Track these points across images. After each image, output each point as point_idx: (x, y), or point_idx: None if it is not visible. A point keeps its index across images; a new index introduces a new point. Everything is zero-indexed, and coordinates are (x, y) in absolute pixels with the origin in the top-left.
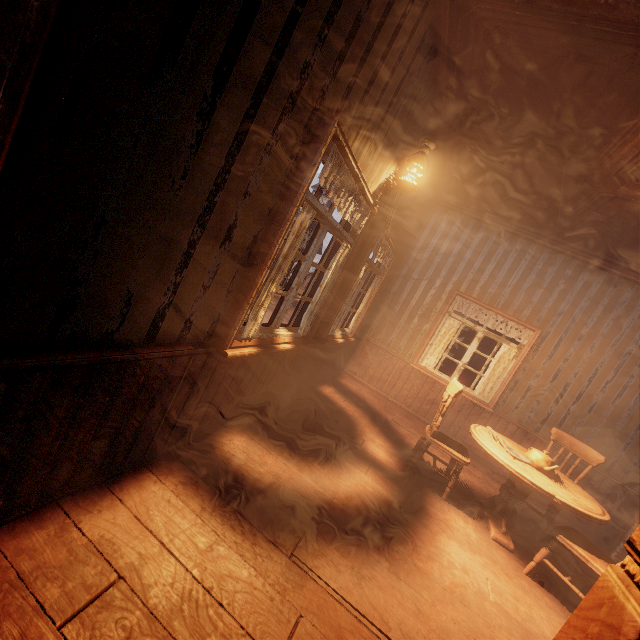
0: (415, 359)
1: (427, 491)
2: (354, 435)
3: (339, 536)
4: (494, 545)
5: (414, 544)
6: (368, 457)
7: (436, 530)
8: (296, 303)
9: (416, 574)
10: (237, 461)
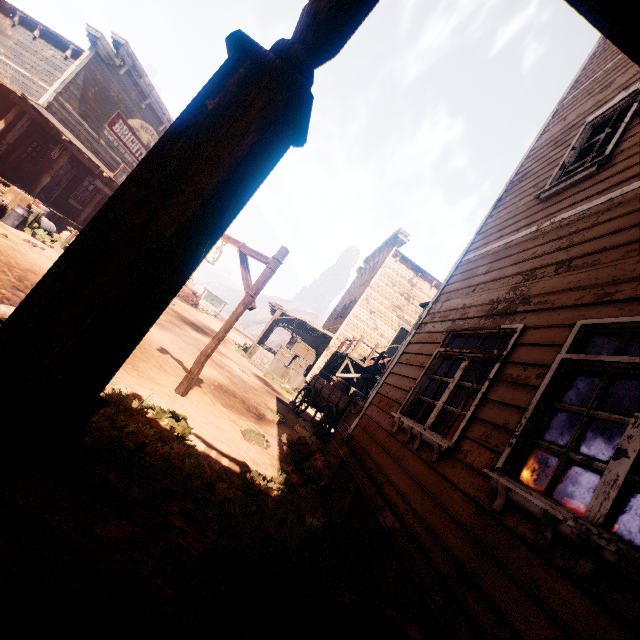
0: None
1: None
2: None
3: None
4: None
5: None
6: None
7: None
8: (180, 316)
9: None
10: None
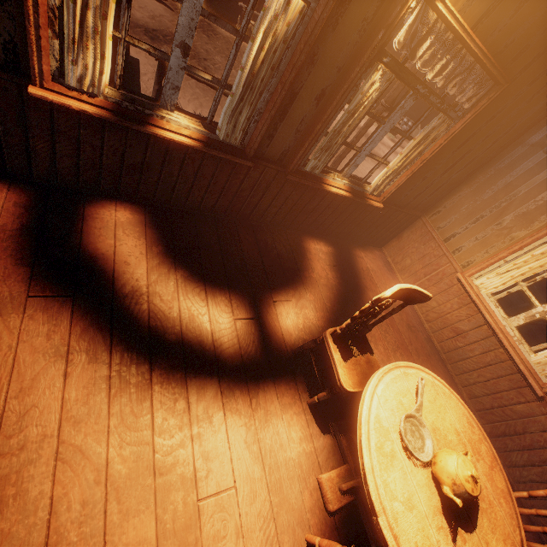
0: (469, 270)
1: (296, 382)
2: (280, 289)
3: (98, 322)
4: (309, 484)
5: (180, 391)
6: (263, 311)
7: (237, 408)
8: None
9: (132, 404)
10: (93, 223)
